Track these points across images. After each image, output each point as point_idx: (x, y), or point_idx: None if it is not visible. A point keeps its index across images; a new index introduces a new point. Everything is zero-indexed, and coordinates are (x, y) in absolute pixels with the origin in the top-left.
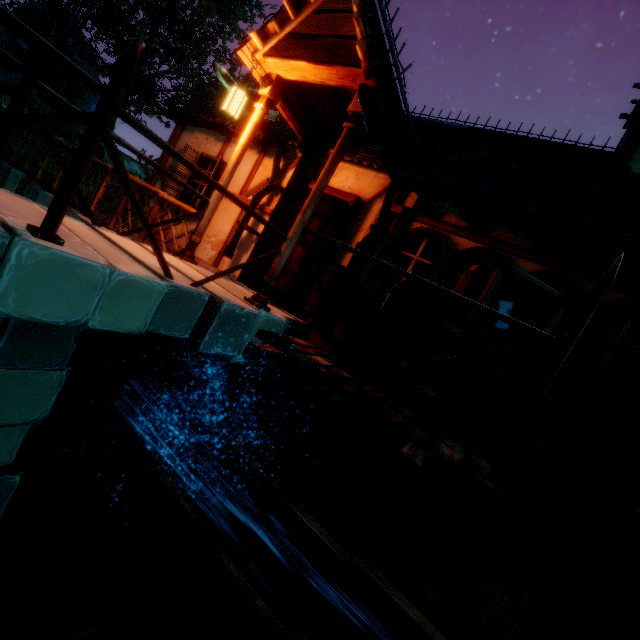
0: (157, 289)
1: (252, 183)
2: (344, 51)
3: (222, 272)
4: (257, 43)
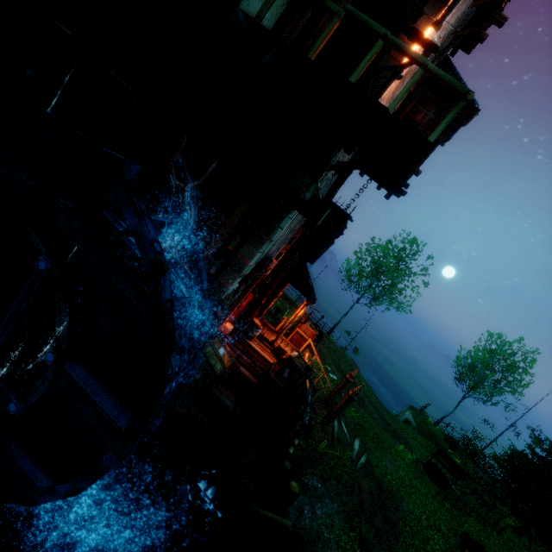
0: None
1: None
2: None
3: None
4: None
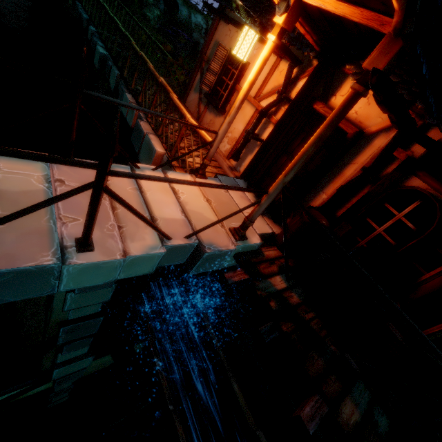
0: (157, 255)
1: (266, 87)
2: None
3: (208, 225)
4: None
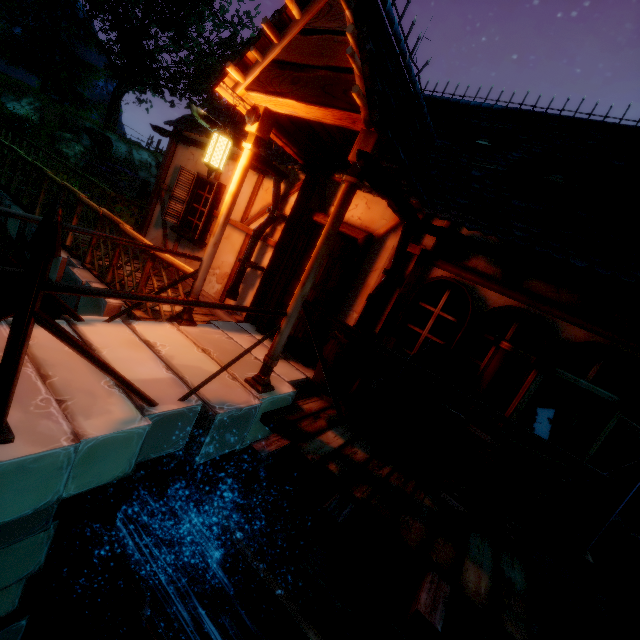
0: (137, 433)
1: (253, 209)
2: (339, 89)
3: (214, 374)
4: (236, 77)
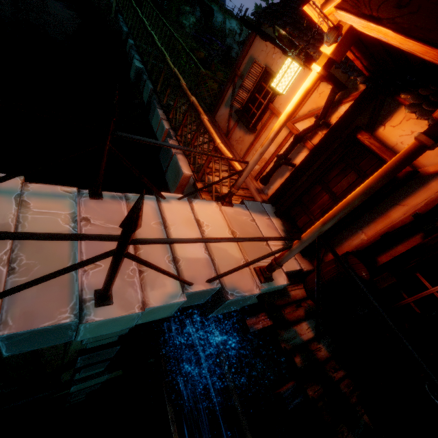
0: (177, 303)
1: (302, 109)
2: None
3: (233, 270)
4: None
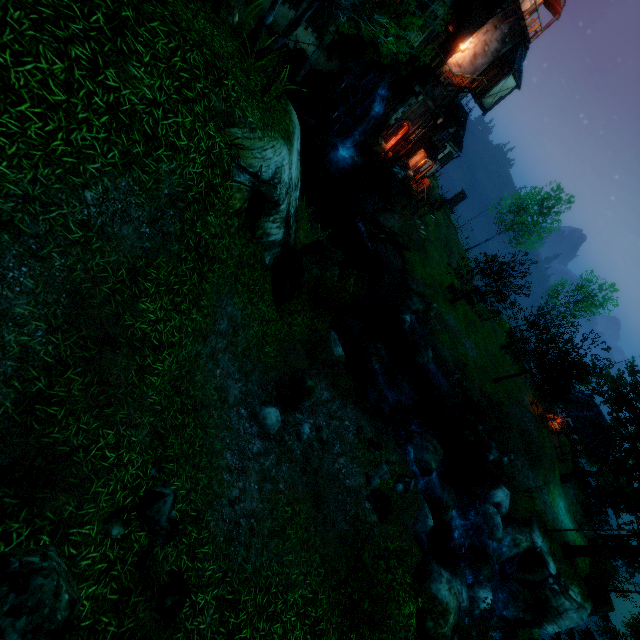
0: None
1: None
2: None
3: None
4: None
